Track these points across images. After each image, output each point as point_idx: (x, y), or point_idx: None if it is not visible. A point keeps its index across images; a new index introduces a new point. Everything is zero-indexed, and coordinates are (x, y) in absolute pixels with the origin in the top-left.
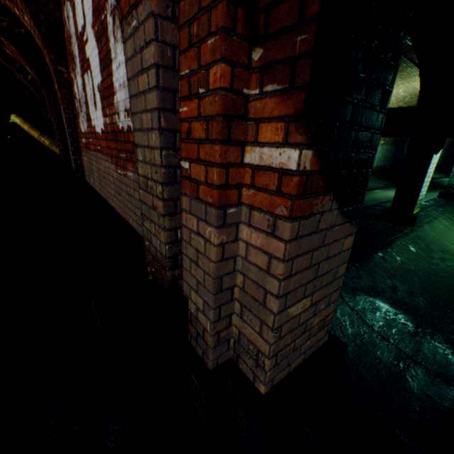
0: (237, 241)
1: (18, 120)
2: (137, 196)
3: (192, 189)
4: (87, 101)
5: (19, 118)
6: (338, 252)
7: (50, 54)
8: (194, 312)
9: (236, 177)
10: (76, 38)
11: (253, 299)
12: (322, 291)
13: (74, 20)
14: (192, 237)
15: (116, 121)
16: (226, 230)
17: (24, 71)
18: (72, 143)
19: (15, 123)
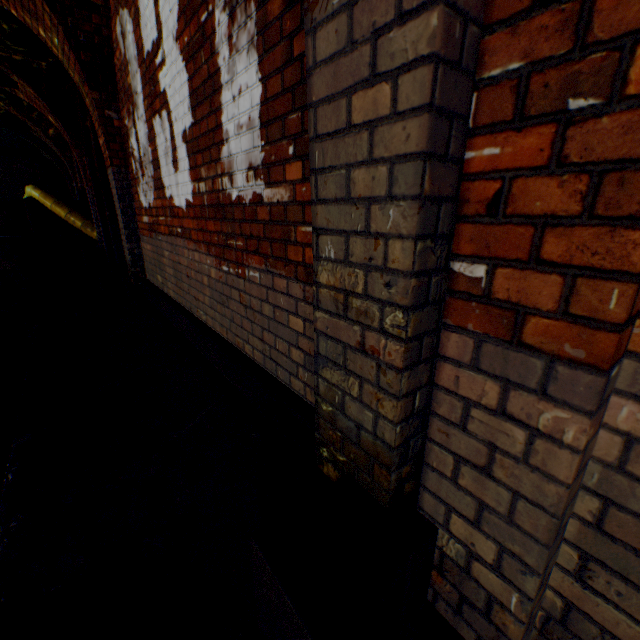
0: (597, 430)
1: (36, 193)
2: (268, 312)
3: (492, 322)
4: (157, 158)
5: (38, 190)
6: None
7: (92, 93)
8: (457, 557)
9: (638, 299)
10: (139, 63)
11: (639, 555)
12: None
13: (136, 36)
14: (475, 416)
15: (224, 187)
16: (597, 414)
17: (44, 124)
18: (125, 224)
19: (33, 198)
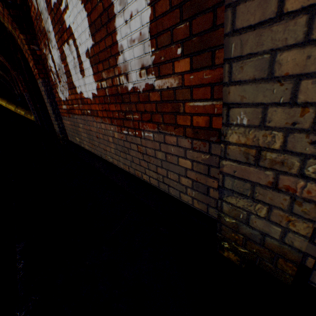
0: None
1: None
2: (160, 156)
3: None
4: (68, 70)
5: None
6: None
7: (21, 35)
8: None
9: None
10: (49, 12)
11: None
12: None
13: None
14: None
15: (121, 83)
16: None
17: None
18: (52, 111)
19: None
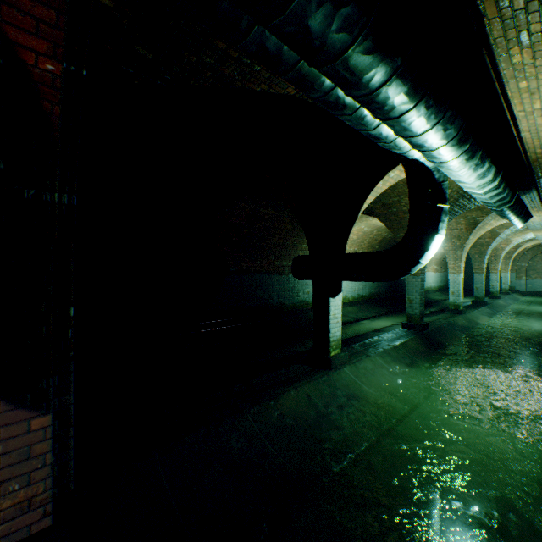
0: None
1: None
2: None
3: None
4: None
5: None
6: (24, 432)
7: None
8: None
9: None
10: None
11: None
12: (7, 470)
13: None
14: None
15: None
16: None
17: None
18: None
19: None
